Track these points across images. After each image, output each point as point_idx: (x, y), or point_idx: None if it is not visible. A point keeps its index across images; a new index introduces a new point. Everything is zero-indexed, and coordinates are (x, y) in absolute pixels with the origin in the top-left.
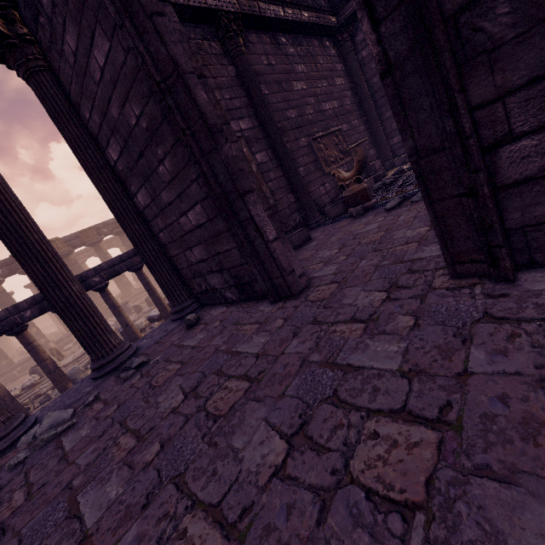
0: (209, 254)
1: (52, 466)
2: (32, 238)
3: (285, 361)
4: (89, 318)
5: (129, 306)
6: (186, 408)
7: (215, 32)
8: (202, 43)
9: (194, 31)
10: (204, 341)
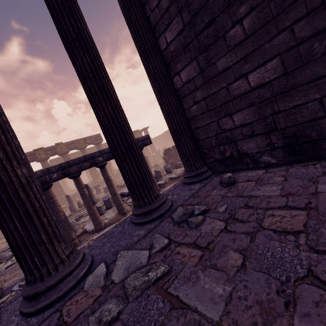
0: (258, 116)
1: None
2: (108, 84)
3: None
4: (142, 165)
5: (99, 187)
6: None
7: None
8: None
9: None
10: (294, 190)
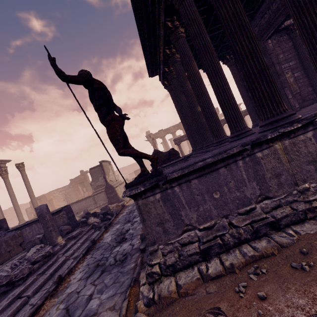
0: None
1: None
2: None
3: None
4: None
5: None
6: None
7: (286, 32)
8: (279, 38)
9: (277, 35)
10: None
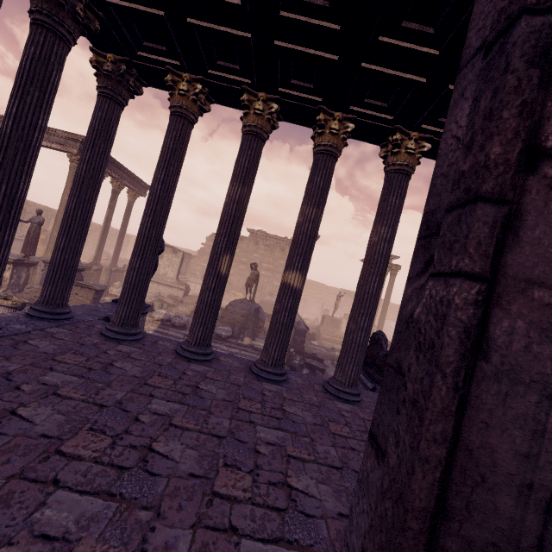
0: None
1: (352, 445)
2: None
3: (183, 514)
4: None
5: None
6: (272, 474)
7: None
8: None
9: None
10: None
